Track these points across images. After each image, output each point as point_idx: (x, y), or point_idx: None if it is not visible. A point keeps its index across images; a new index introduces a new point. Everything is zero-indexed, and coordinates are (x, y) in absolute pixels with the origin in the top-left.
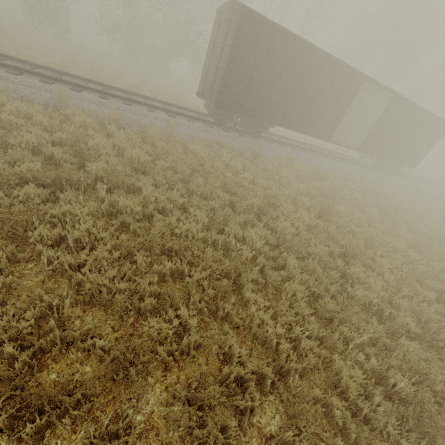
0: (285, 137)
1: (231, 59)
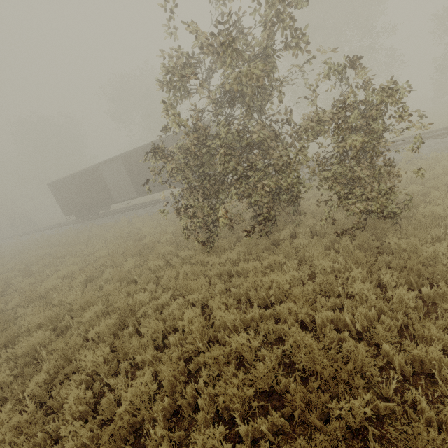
0: (130, 206)
1: (57, 199)
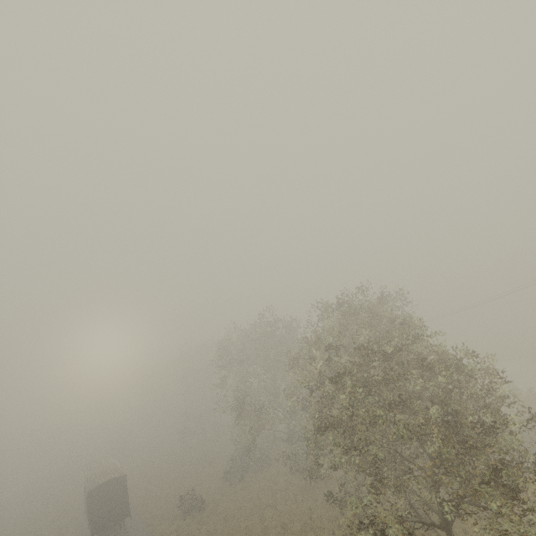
0: None
1: None
